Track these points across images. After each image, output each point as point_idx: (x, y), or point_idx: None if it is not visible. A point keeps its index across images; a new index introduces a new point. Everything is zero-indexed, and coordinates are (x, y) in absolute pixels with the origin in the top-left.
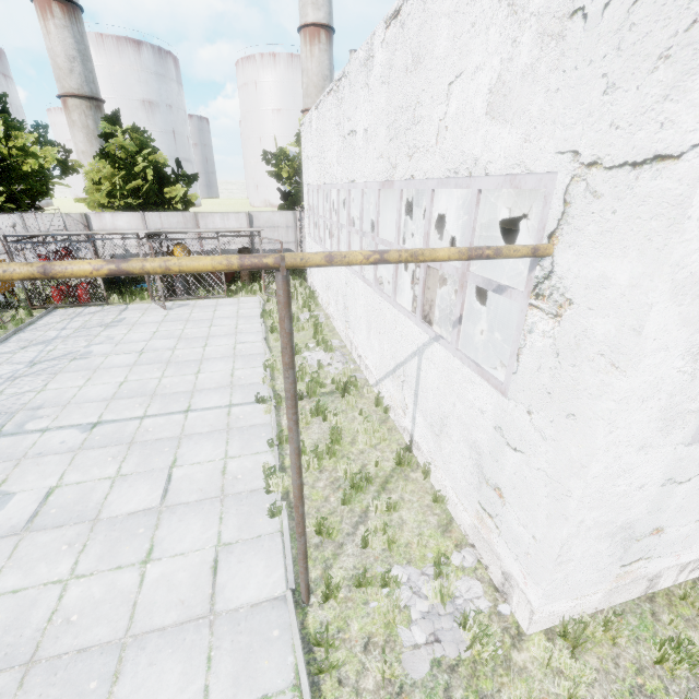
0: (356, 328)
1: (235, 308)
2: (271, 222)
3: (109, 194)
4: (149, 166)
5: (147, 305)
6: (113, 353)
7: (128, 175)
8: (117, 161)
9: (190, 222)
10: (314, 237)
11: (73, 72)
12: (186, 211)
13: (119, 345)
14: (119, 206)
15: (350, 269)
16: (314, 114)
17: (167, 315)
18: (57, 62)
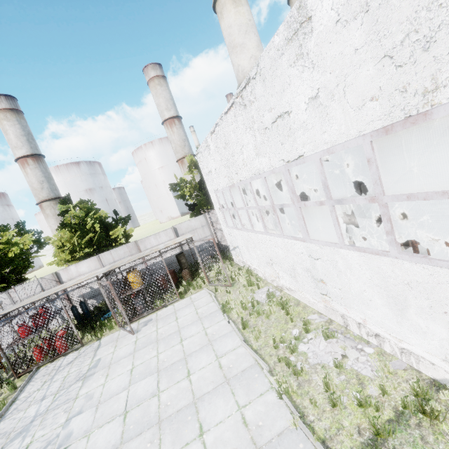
0: (354, 302)
1: (192, 309)
2: (190, 227)
3: (71, 251)
4: (95, 222)
5: (117, 333)
6: (94, 427)
7: (82, 233)
8: (73, 226)
9: (133, 249)
10: (234, 226)
11: (43, 188)
12: (128, 242)
13: (99, 408)
14: (80, 257)
15: (313, 242)
16: (210, 138)
17: (137, 340)
18: (33, 187)
